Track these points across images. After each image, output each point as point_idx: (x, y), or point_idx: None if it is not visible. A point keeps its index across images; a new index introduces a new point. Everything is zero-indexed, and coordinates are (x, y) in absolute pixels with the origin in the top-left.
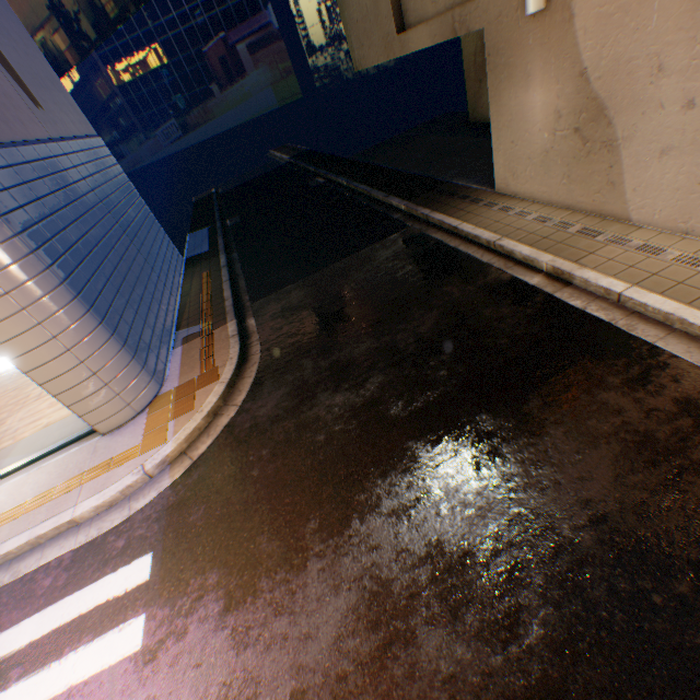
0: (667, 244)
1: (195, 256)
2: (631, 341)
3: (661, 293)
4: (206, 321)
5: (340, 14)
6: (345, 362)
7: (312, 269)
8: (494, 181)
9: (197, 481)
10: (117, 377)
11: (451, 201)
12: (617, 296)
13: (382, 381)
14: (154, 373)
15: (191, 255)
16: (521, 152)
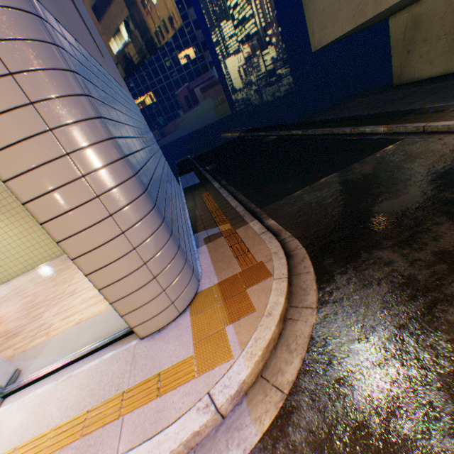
0: None
1: (189, 186)
2: None
3: None
4: (222, 223)
5: (304, 12)
6: None
7: (311, 179)
8: None
9: (313, 441)
10: (164, 269)
11: (444, 114)
12: None
13: None
14: (192, 268)
15: (186, 186)
16: None
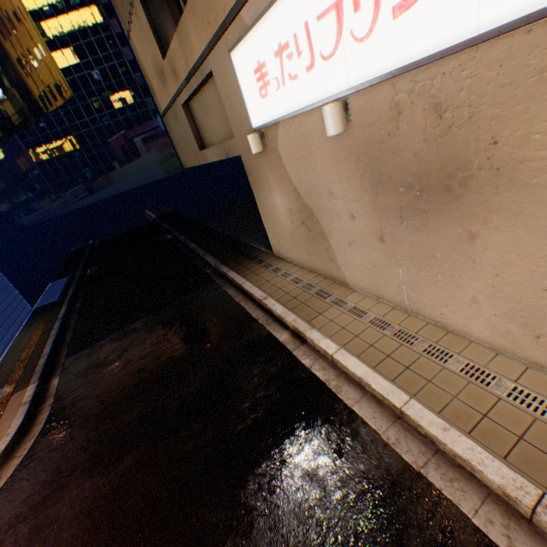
0: (369, 306)
1: (44, 306)
2: (337, 404)
3: (358, 355)
4: (12, 382)
5: (170, 134)
6: (113, 433)
7: (130, 321)
8: (272, 247)
9: None
10: None
11: (244, 261)
12: (331, 357)
13: (135, 458)
14: None
15: (42, 304)
16: (280, 231)
